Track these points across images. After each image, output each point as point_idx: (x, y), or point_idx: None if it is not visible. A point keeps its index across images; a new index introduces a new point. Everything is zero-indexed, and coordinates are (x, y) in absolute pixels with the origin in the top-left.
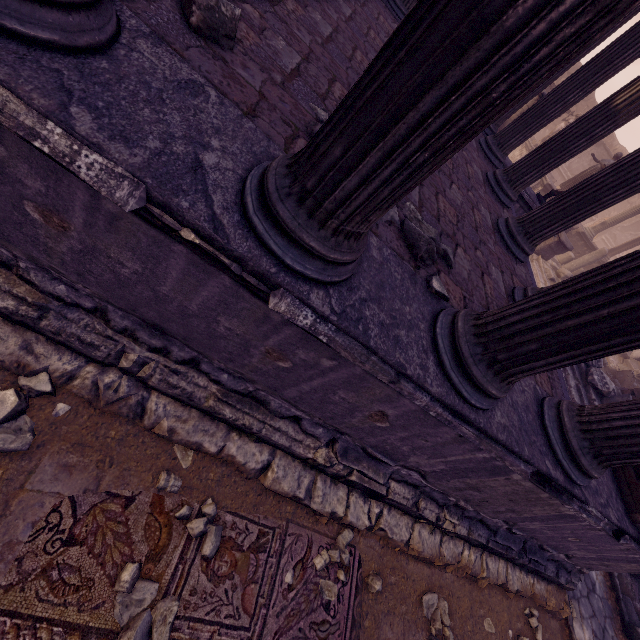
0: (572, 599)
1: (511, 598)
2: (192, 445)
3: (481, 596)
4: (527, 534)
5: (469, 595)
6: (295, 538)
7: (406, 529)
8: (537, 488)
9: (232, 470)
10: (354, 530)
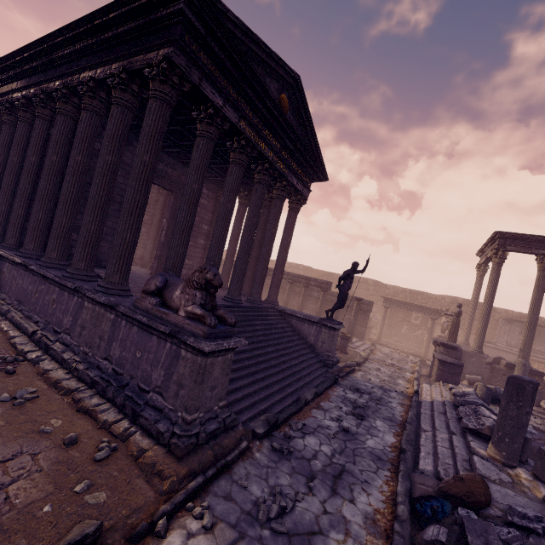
0: (227, 525)
1: (98, 428)
2: (2, 329)
3: (71, 414)
4: (124, 371)
5: (61, 408)
6: (0, 351)
7: (52, 368)
8: (94, 306)
9: (5, 336)
10: (26, 362)
